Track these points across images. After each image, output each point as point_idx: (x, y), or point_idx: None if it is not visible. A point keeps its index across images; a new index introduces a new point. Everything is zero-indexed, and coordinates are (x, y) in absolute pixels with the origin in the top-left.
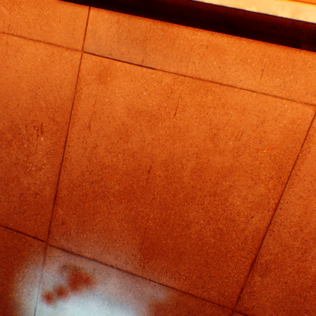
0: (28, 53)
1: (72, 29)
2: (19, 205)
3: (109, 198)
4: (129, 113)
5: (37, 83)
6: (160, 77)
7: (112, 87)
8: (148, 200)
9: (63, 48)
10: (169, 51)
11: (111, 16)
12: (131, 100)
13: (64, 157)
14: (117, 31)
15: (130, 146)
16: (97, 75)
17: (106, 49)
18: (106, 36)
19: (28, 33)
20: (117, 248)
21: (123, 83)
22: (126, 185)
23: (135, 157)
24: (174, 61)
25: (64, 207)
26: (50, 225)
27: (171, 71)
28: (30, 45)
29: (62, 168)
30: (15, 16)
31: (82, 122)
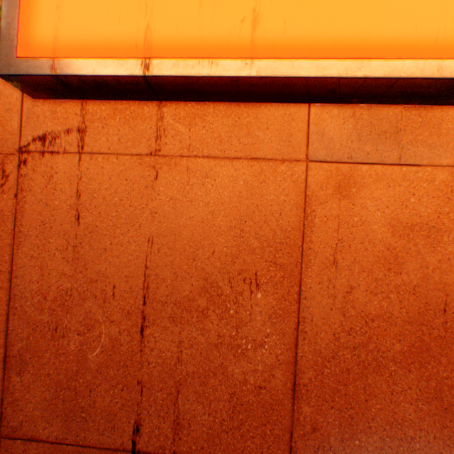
0: (222, 176)
1: (286, 135)
2: (229, 413)
3: (386, 367)
4: (392, 231)
5: (240, 215)
6: (428, 174)
7: (359, 199)
8: (453, 356)
9: (276, 160)
10: (433, 139)
11: (341, 110)
12: (392, 213)
13: (300, 316)
14: (354, 126)
15: (405, 278)
16: (333, 187)
17: (342, 152)
18: (338, 136)
19: (219, 150)
20: (417, 451)
21: (375, 191)
22: (411, 340)
23: (416, 293)
24: (443, 150)
25: (310, 399)
26: (290, 438)
27: (443, 164)
28: (224, 166)
29: (299, 334)
30: (196, 132)
31: (320, 257)
